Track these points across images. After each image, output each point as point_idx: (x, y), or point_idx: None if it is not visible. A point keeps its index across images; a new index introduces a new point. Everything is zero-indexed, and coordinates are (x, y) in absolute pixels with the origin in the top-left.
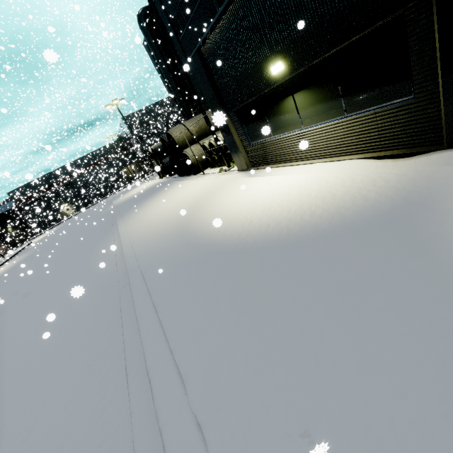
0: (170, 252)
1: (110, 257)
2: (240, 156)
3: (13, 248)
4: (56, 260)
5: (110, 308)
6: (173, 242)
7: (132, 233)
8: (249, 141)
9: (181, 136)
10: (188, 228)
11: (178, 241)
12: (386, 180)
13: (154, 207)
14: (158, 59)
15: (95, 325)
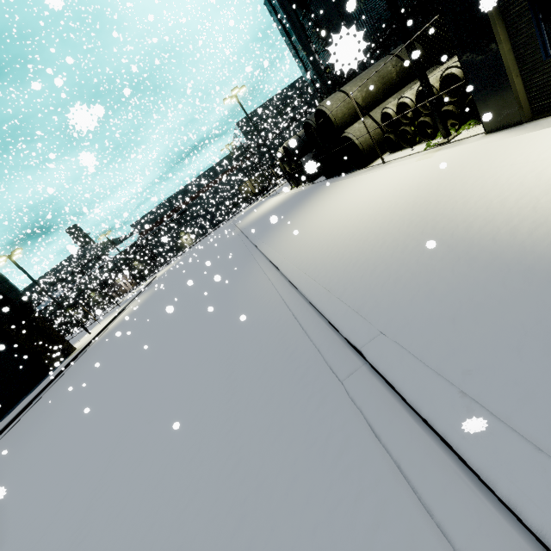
0: (469, 300)
1: (269, 299)
2: (506, 95)
3: (140, 283)
4: (187, 299)
5: (341, 431)
6: (447, 274)
7: (300, 261)
8: (546, 49)
9: (339, 109)
10: (471, 242)
11: (471, 272)
12: None
13: (315, 219)
14: (288, 14)
15: (320, 478)
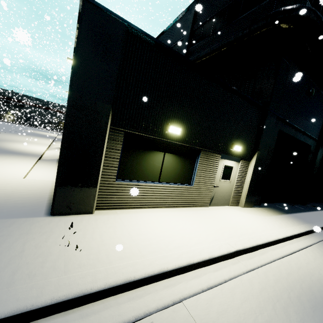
0: None
1: None
2: None
3: None
4: None
5: None
6: None
7: None
8: None
9: None
10: None
11: None
12: (35, 153)
13: (20, 136)
14: None
15: None
